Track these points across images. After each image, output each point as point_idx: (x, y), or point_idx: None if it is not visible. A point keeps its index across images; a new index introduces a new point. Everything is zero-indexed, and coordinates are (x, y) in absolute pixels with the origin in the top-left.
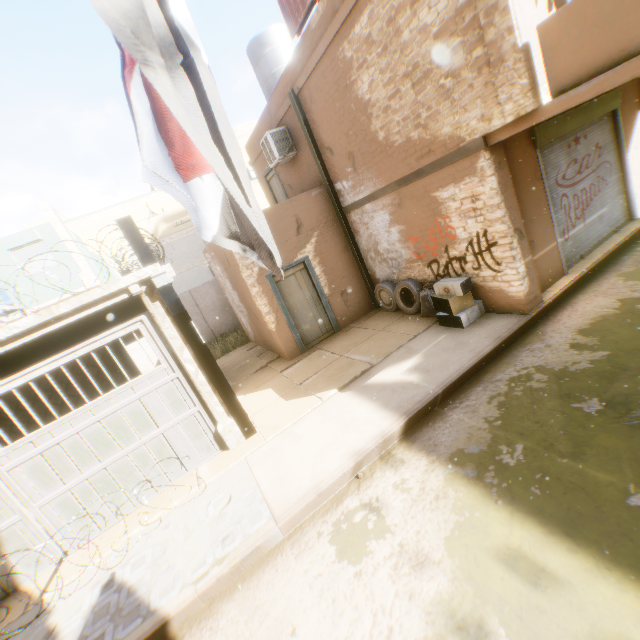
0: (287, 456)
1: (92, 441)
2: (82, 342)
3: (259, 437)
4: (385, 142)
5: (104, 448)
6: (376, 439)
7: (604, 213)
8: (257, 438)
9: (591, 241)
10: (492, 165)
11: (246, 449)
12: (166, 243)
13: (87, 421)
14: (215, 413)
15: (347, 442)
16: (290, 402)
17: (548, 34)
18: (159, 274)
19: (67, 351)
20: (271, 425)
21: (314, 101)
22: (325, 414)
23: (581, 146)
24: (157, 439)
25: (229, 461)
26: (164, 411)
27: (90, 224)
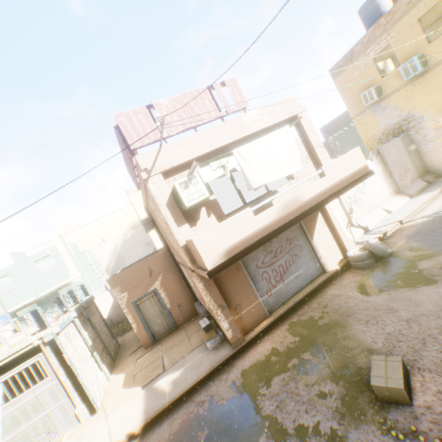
0: (95, 435)
1: (12, 420)
2: (12, 370)
3: (96, 416)
4: (173, 246)
5: (17, 423)
6: (126, 435)
7: (301, 273)
8: (95, 416)
9: (292, 291)
10: (199, 277)
11: (87, 424)
12: (129, 236)
13: (10, 409)
14: (75, 401)
15: (117, 433)
16: (122, 390)
17: (188, 245)
18: (47, 335)
19: (4, 375)
20: (105, 407)
21: (152, 214)
22: (126, 406)
23: (275, 242)
24: (45, 417)
25: (77, 431)
26: (49, 401)
27: (87, 229)
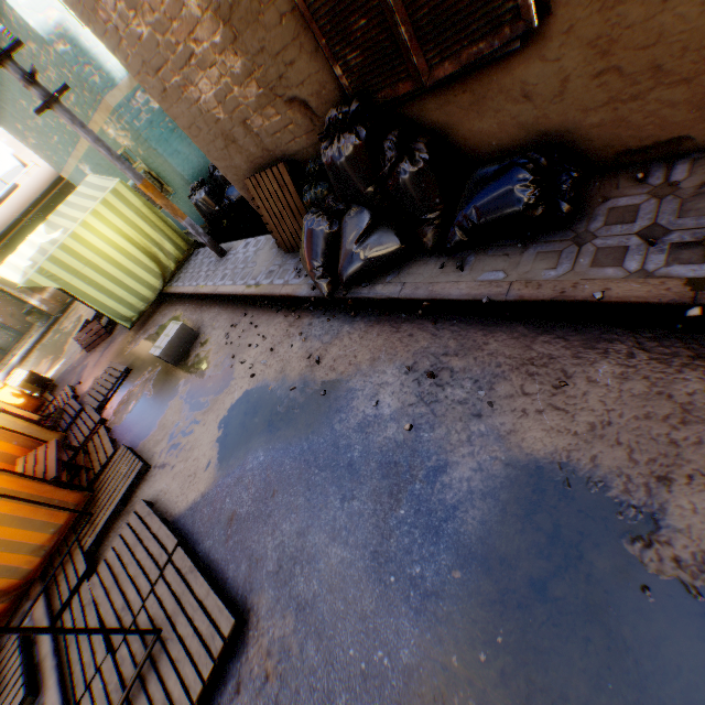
0: None
1: None
2: None
3: None
4: None
5: None
6: None
7: None
8: None
9: None
10: None
11: None
12: None
13: None
14: None
15: None
16: None
17: None
18: None
19: None
20: None
21: None
22: None
23: None
24: None
25: None
26: None
27: None
